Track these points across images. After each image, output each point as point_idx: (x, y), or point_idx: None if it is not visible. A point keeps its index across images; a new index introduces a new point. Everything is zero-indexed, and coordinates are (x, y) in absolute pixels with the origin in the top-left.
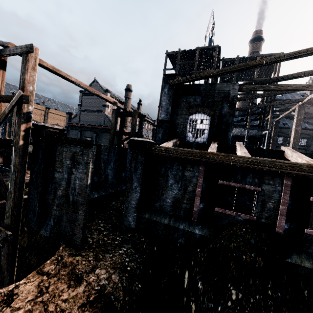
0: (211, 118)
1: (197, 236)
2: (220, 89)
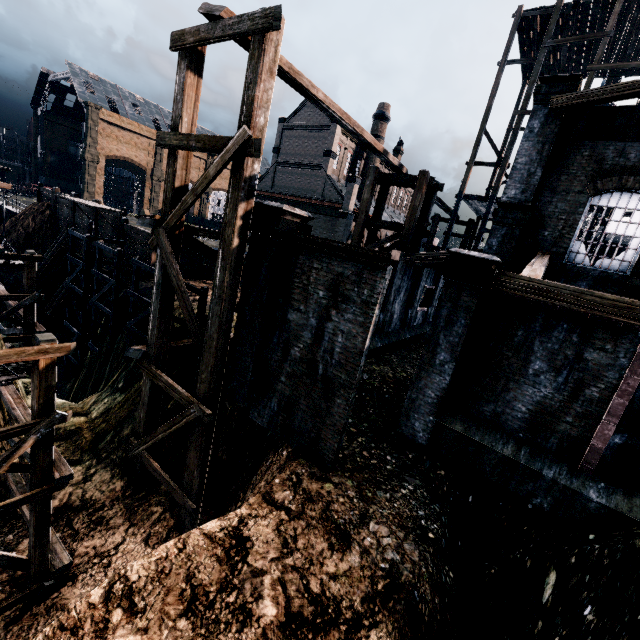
0: None
1: (592, 505)
2: None
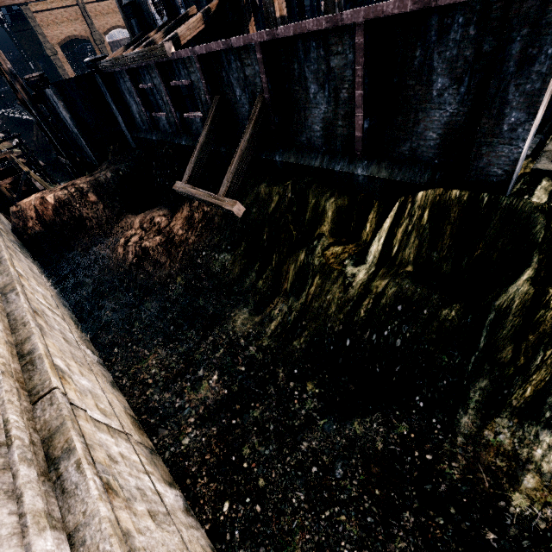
0: None
1: (156, 142)
2: None
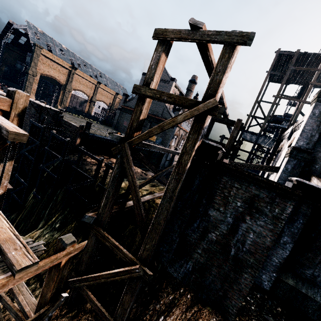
0: None
1: None
2: None
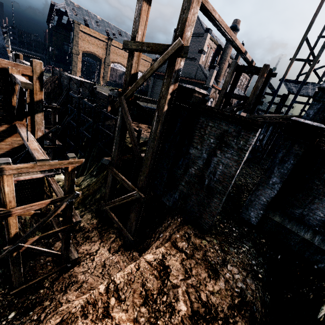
0: None
1: None
2: None
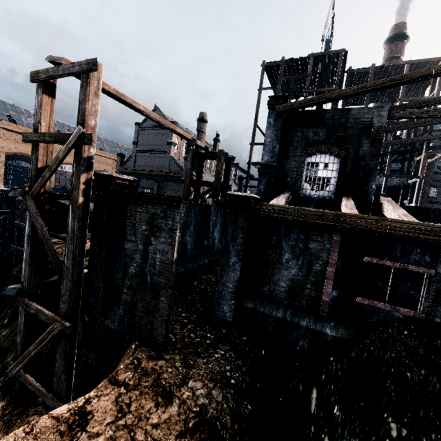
0: (341, 161)
1: (329, 338)
2: (358, 117)
